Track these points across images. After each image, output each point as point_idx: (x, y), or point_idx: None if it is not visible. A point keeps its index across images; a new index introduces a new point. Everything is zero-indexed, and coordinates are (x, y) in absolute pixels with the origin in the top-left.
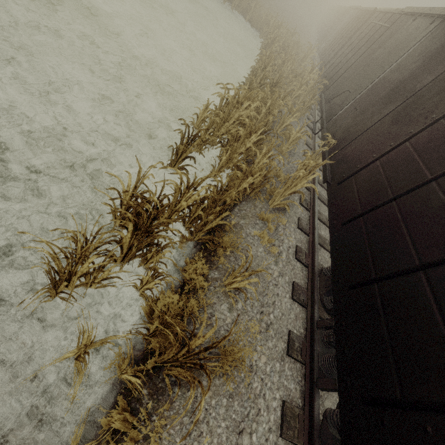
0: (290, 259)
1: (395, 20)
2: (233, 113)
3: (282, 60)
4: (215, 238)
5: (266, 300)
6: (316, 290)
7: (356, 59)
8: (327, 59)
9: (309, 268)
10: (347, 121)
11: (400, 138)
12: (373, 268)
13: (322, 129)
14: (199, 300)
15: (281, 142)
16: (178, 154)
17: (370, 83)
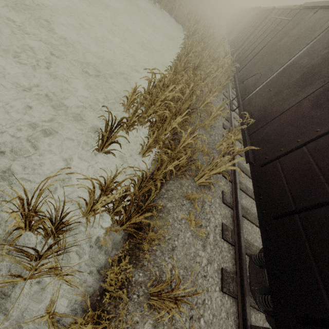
0: (217, 240)
1: (295, 14)
2: (160, 95)
3: (201, 47)
4: (139, 232)
5: (195, 300)
6: (245, 277)
7: (262, 46)
8: (236, 47)
9: (235, 248)
10: (262, 101)
11: (326, 124)
12: (328, 299)
13: (239, 107)
14: (120, 317)
15: (204, 118)
16: (103, 140)
17: (281, 66)
